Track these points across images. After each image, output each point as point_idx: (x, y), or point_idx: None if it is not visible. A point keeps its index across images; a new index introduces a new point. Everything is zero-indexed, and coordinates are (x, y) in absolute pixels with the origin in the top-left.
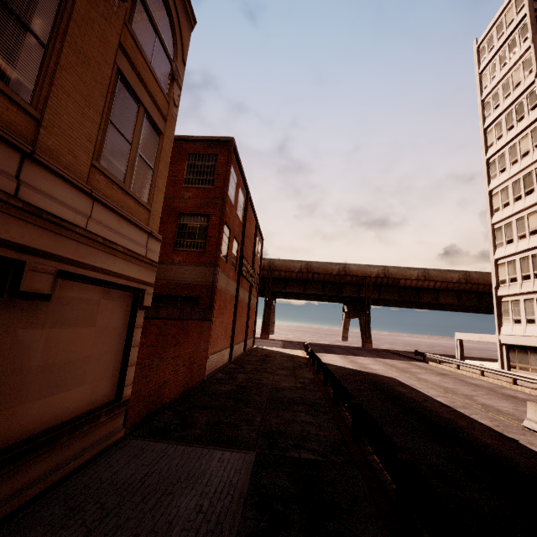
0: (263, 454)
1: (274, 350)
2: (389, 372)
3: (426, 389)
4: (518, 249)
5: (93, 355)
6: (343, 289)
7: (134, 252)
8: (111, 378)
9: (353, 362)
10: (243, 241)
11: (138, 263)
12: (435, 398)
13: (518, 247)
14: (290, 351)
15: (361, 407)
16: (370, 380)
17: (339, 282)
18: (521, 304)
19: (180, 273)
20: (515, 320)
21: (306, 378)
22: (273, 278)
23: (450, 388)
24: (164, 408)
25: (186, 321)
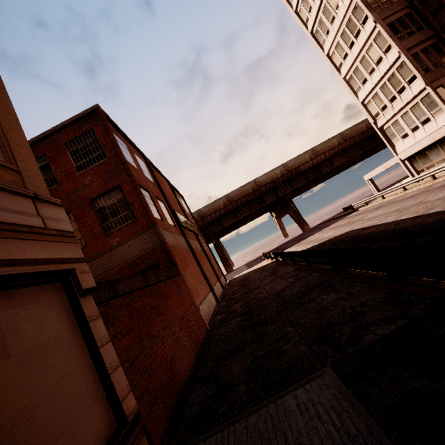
0: (338, 363)
1: (245, 273)
2: (342, 230)
3: (384, 220)
4: (374, 83)
5: (35, 399)
6: (264, 200)
7: (18, 225)
8: (93, 407)
9: (309, 242)
10: (166, 198)
11: (38, 239)
12: (400, 218)
13: (373, 81)
14: (257, 266)
15: (384, 248)
16: (337, 242)
17: (258, 196)
18: (401, 122)
19: (125, 252)
20: (403, 136)
21: (290, 272)
22: (208, 223)
23: (399, 208)
24: (188, 384)
25: (156, 286)
